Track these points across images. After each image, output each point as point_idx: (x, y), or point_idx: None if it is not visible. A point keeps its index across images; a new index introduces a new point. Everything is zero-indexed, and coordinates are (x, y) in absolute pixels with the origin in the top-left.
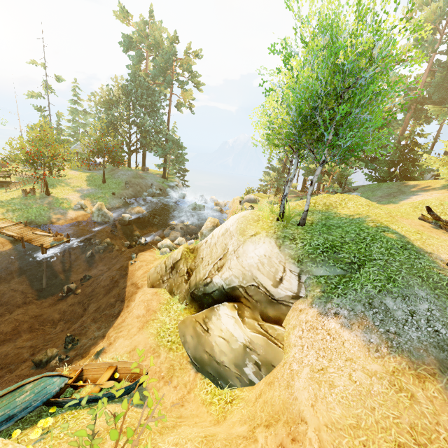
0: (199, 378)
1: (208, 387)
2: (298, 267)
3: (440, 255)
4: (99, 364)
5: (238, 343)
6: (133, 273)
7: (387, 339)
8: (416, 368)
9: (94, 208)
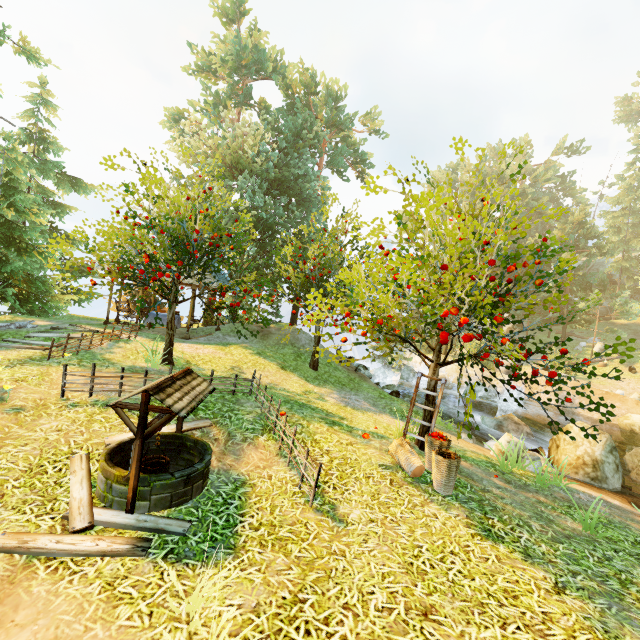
0: None
1: None
2: None
3: None
4: None
5: None
6: None
7: None
8: None
9: (599, 446)
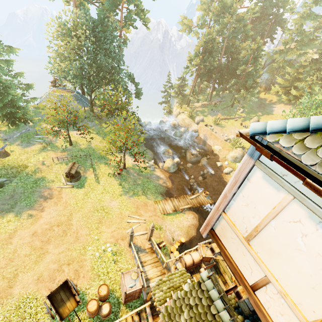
0: None
1: None
2: None
3: None
4: None
5: None
6: None
7: None
8: None
9: (170, 164)
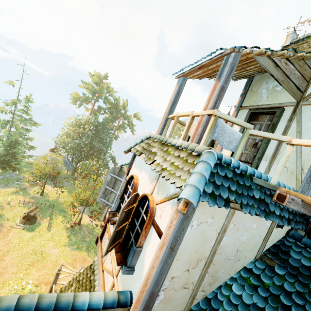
0: None
1: None
2: None
3: None
4: None
5: None
6: None
7: None
8: None
9: None
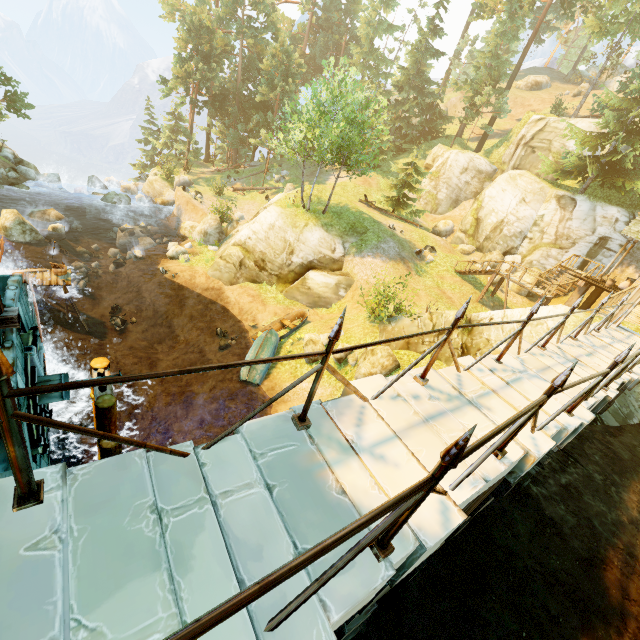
0: (316, 310)
1: (324, 310)
2: (341, 240)
3: (384, 223)
4: (273, 323)
5: (332, 284)
6: (191, 283)
7: (387, 257)
8: (396, 262)
9: (9, 221)
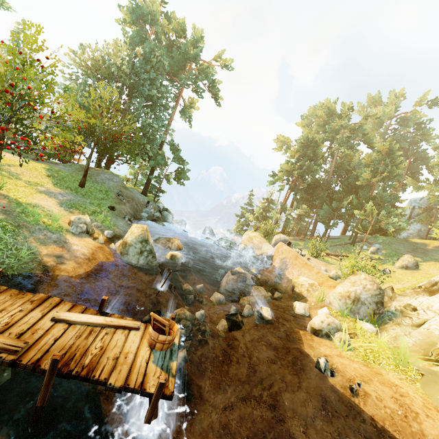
0: None
1: None
2: None
3: None
4: None
5: None
6: (411, 430)
7: None
8: None
9: (133, 235)
